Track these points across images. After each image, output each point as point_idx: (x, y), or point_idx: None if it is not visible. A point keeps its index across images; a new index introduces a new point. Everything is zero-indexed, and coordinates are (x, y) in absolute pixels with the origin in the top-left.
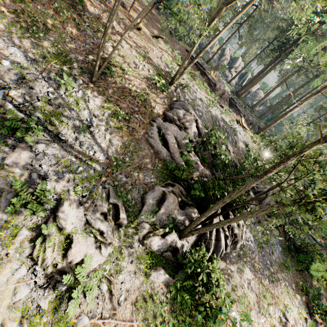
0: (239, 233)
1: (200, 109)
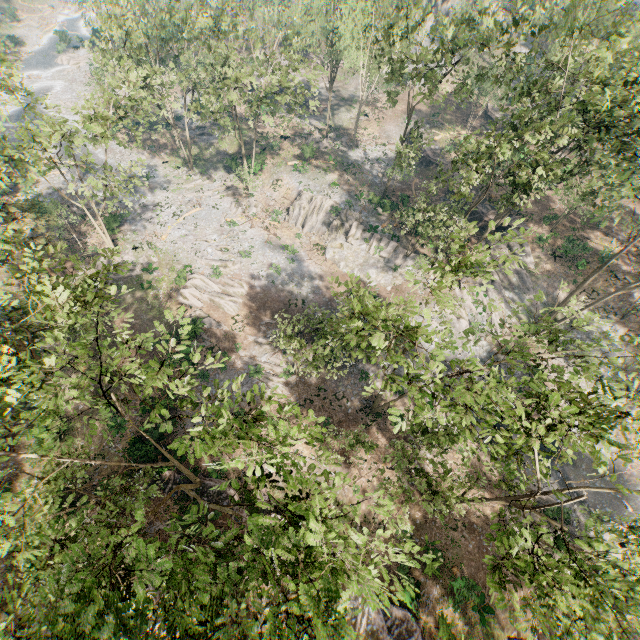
0: None
1: None
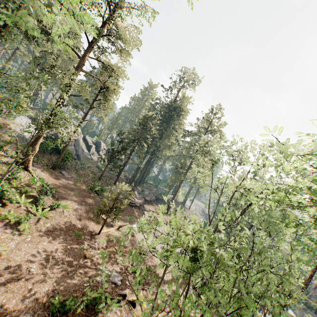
0: None
1: None
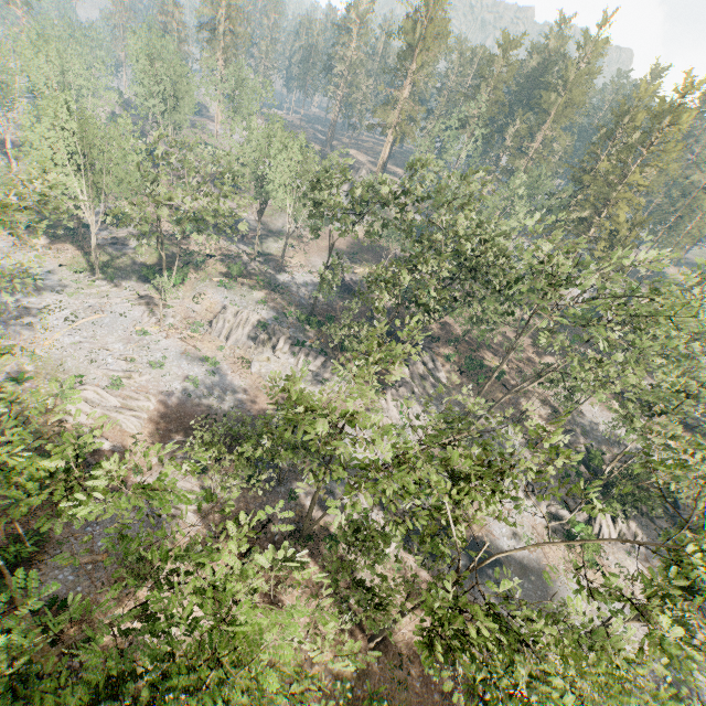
0: (629, 534)
1: (594, 433)
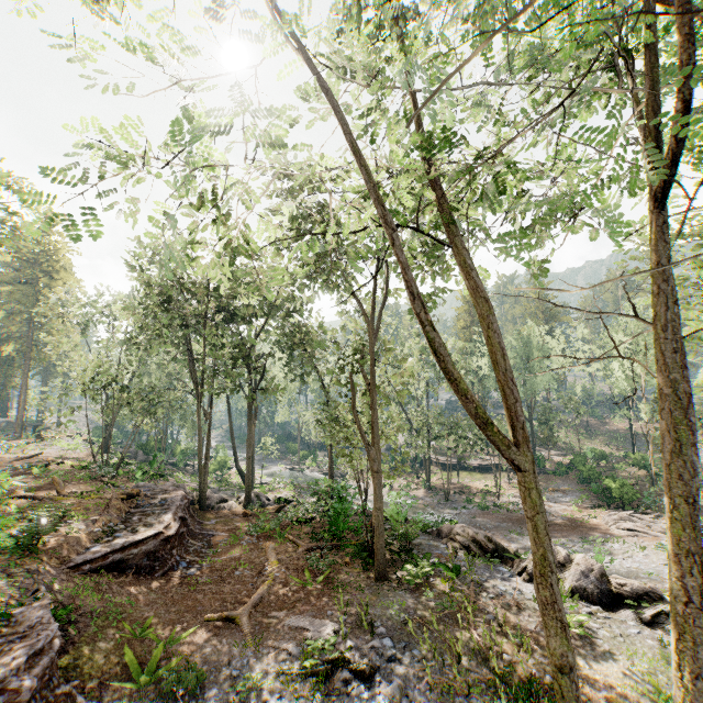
0: None
1: None
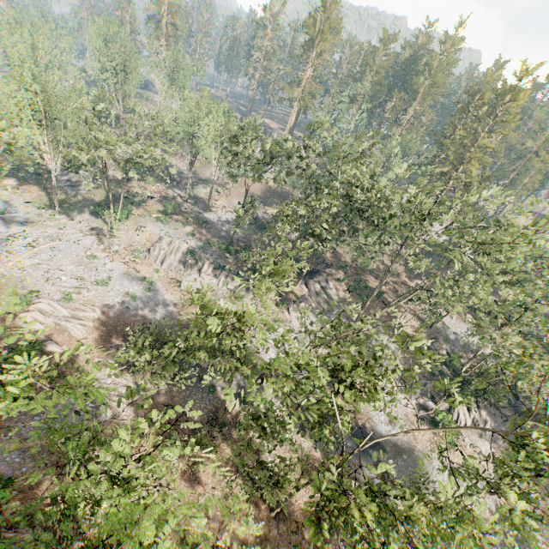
0: (480, 420)
1: (453, 340)
